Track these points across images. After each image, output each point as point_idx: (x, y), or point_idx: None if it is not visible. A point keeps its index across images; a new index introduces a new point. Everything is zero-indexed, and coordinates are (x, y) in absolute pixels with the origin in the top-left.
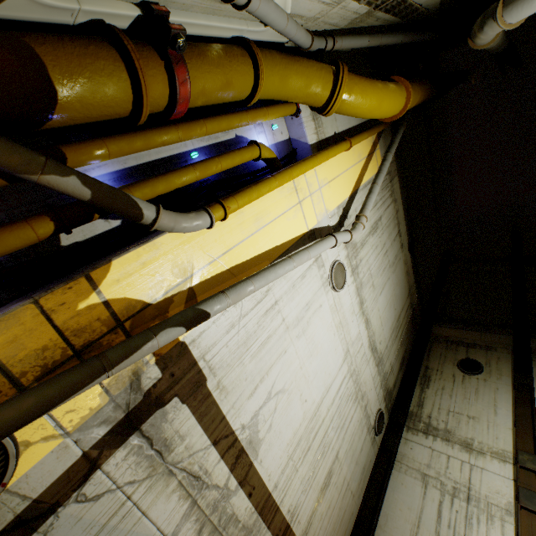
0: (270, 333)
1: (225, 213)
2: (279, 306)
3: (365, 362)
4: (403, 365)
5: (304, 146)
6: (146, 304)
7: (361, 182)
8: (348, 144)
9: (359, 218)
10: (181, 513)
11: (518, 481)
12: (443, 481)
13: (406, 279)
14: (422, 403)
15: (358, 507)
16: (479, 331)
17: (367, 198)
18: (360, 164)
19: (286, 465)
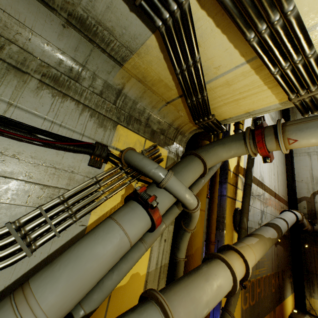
0: None
1: (242, 125)
2: None
3: None
4: (281, 114)
5: None
6: (236, 165)
7: None
8: None
9: None
10: (259, 204)
11: None
12: (317, 151)
13: None
14: None
15: (285, 176)
16: None
17: None
18: None
19: (269, 179)
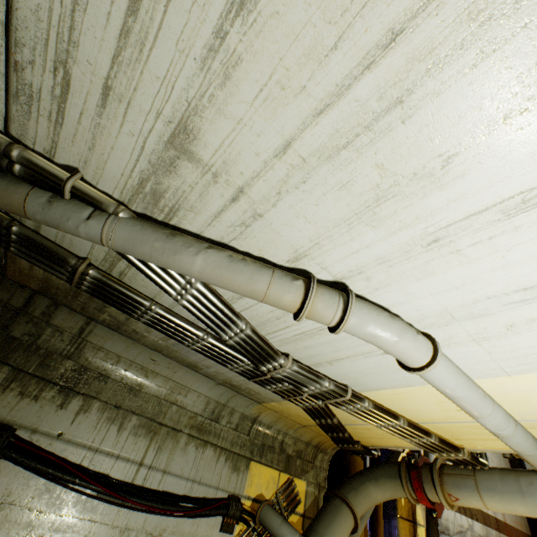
0: None
1: None
2: None
3: None
4: None
5: None
6: None
7: None
8: None
9: None
10: None
11: None
12: None
13: None
14: None
15: None
16: None
17: None
18: None
19: None
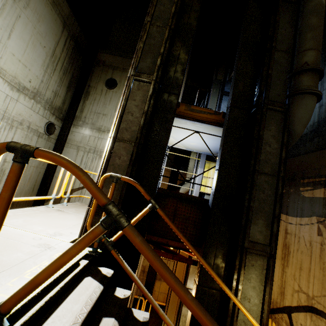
0: None
1: None
2: None
3: (12, 102)
4: (72, 87)
5: None
6: None
7: None
8: None
9: None
10: None
11: None
12: (86, 147)
13: (55, 11)
14: (83, 110)
15: (45, 168)
16: (123, 57)
17: None
18: None
19: None
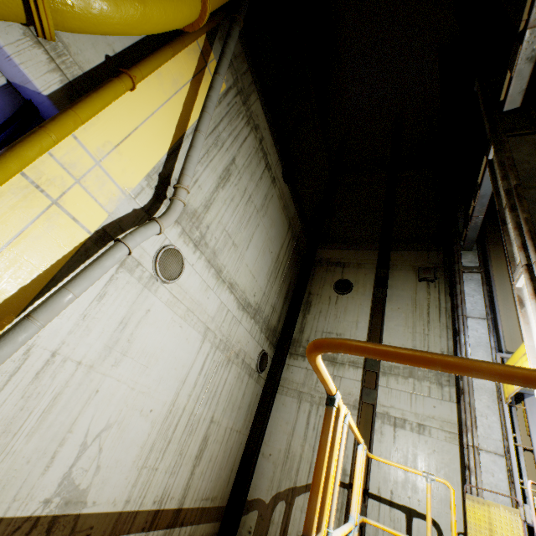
0: (58, 391)
1: None
2: (63, 354)
3: (236, 324)
4: (288, 297)
5: (39, 97)
6: None
7: (188, 122)
8: (127, 81)
9: (176, 191)
10: None
11: (363, 383)
12: (313, 394)
13: (284, 214)
14: (303, 329)
15: (247, 435)
16: (354, 249)
17: (186, 156)
18: (180, 95)
19: (137, 477)
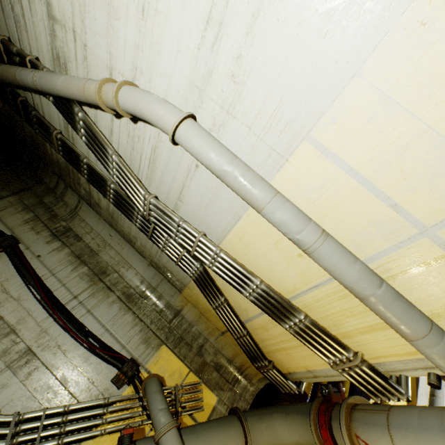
0: None
1: None
2: None
3: None
4: None
5: None
6: None
7: None
8: None
9: None
10: None
11: None
12: None
13: None
14: None
15: None
16: None
17: None
18: None
19: None
